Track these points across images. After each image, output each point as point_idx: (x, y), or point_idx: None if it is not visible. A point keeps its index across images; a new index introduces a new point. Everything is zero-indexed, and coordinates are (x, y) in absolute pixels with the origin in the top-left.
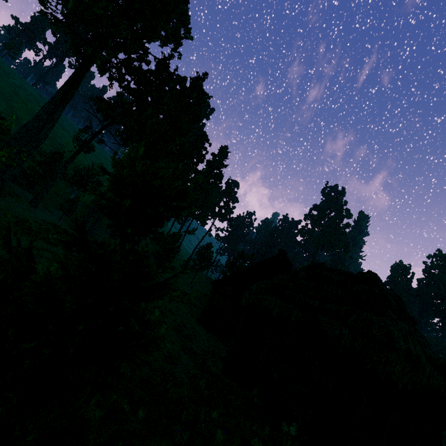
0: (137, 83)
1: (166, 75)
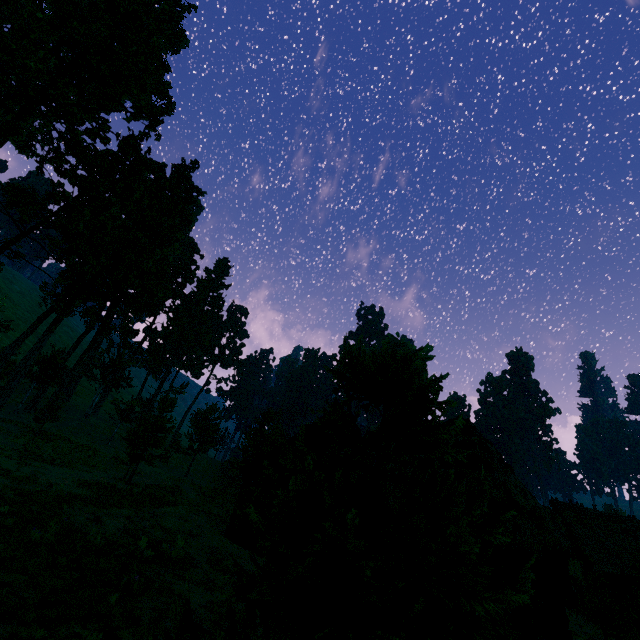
0: (91, 169)
1: (135, 160)
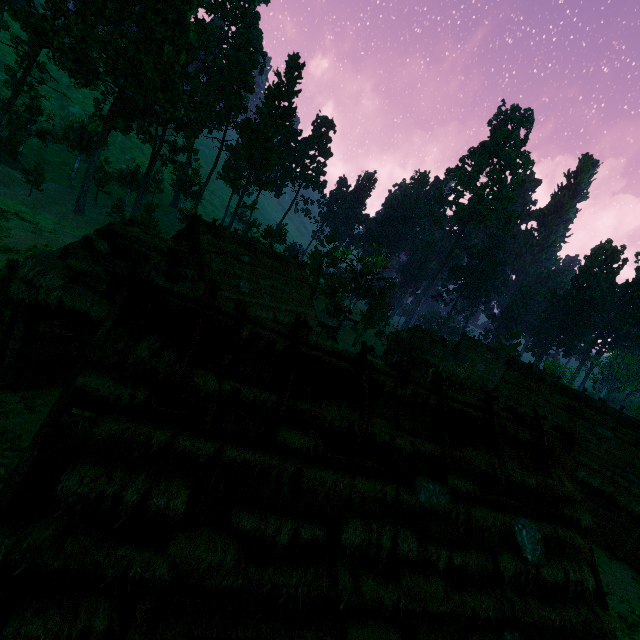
0: None
1: None
